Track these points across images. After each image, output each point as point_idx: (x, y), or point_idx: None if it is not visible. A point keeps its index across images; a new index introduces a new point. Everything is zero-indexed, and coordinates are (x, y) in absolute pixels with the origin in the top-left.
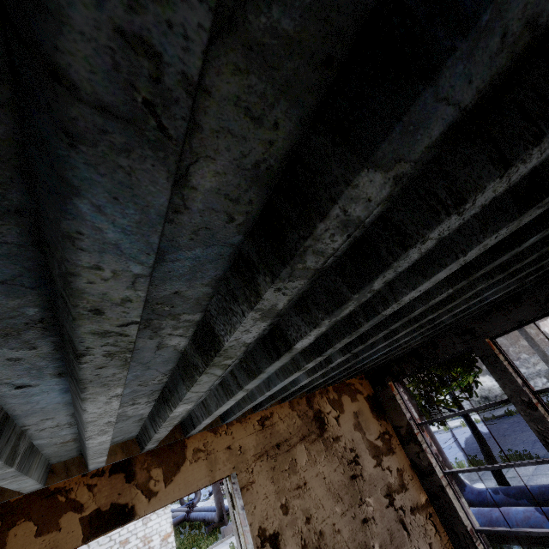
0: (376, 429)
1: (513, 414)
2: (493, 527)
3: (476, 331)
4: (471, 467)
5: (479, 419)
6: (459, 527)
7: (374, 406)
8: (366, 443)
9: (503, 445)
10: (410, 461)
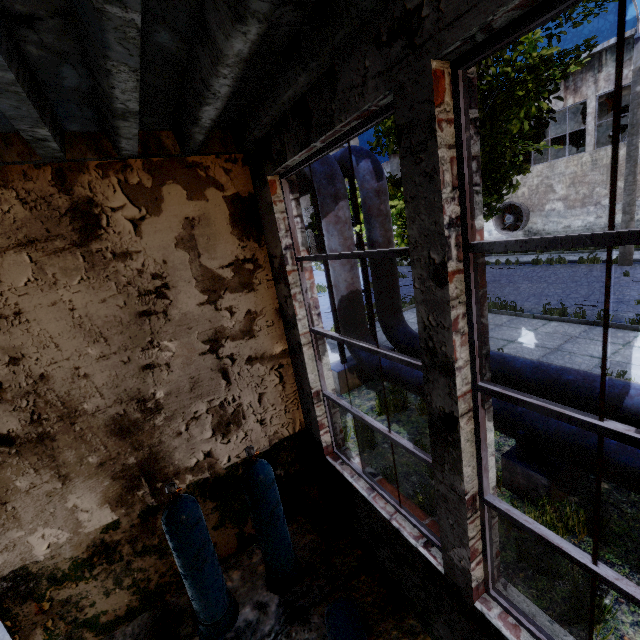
0: (229, 252)
1: (539, 264)
2: (339, 399)
3: (422, 23)
4: (337, 335)
5: (500, 262)
6: (305, 386)
7: (243, 215)
8: (197, 270)
9: (500, 291)
10: (279, 304)
